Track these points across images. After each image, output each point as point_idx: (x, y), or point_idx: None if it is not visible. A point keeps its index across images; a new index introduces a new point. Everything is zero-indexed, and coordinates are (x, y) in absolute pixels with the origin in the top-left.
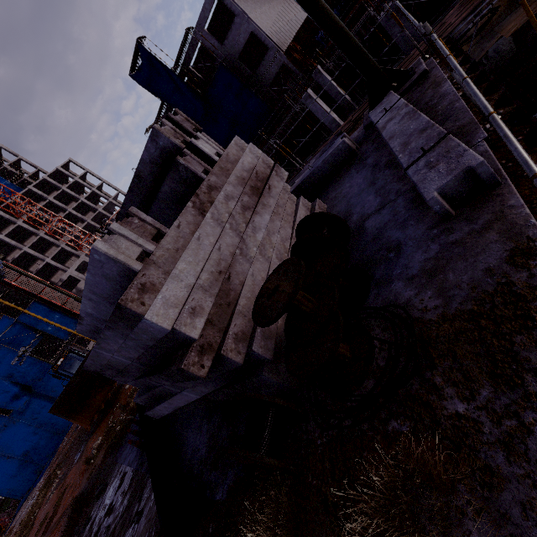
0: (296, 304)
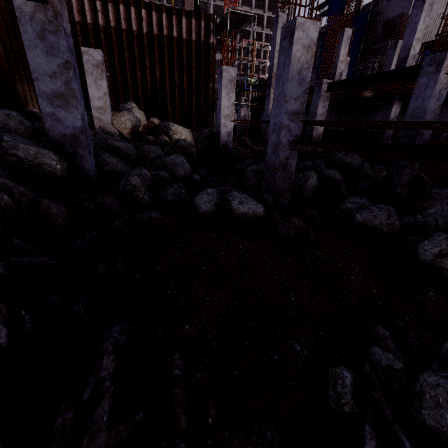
0: None
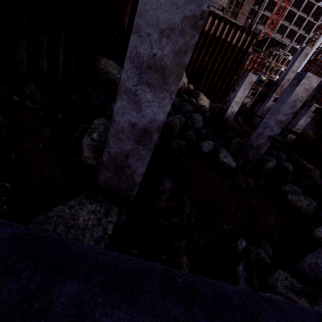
0: None
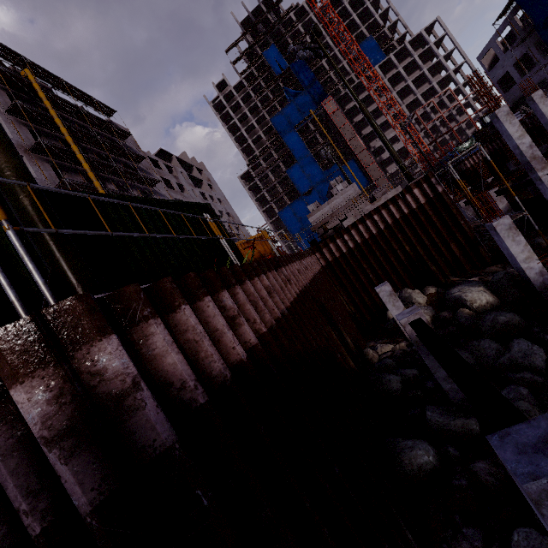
0: (323, 229)
